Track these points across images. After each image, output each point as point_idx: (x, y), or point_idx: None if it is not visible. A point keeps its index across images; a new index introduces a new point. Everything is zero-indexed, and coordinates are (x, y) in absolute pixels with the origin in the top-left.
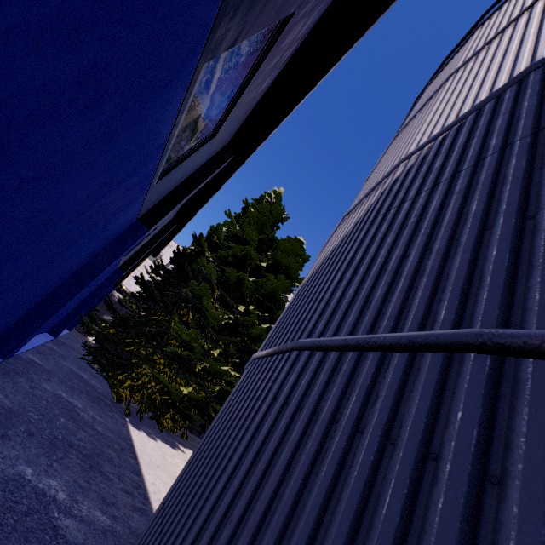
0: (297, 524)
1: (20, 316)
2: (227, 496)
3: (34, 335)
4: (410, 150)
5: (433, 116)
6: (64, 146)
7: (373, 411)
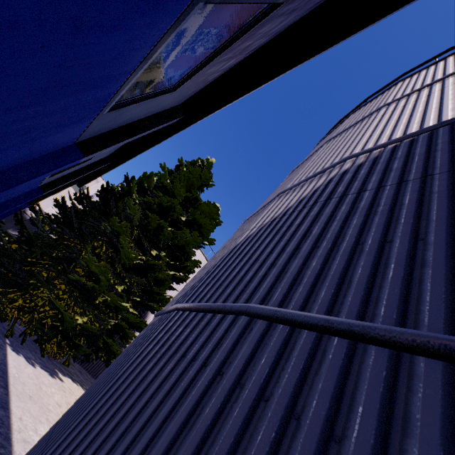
0: None
1: None
2: None
3: None
4: (356, 151)
5: (373, 130)
6: (16, 2)
7: (407, 442)
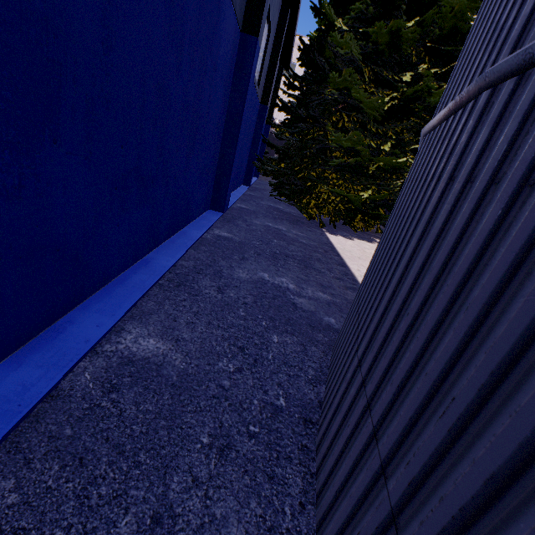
0: (491, 333)
1: (213, 181)
2: (402, 292)
3: (229, 190)
4: None
5: None
6: None
7: None
